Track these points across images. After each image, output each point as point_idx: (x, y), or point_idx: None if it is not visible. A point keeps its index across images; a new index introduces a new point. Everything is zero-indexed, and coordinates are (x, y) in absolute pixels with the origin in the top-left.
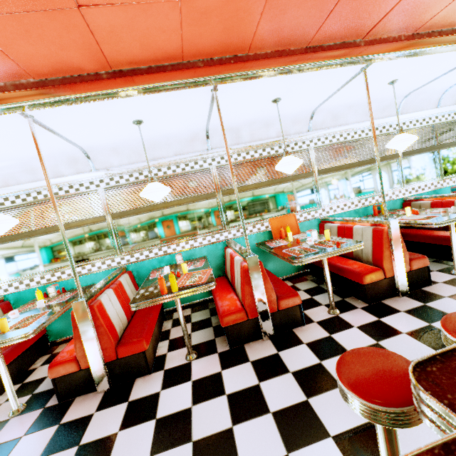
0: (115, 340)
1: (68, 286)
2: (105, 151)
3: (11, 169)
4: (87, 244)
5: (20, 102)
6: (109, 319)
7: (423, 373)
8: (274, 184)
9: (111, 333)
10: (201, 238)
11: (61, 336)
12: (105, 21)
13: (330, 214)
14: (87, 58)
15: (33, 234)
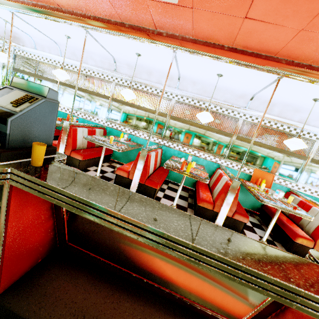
0: (147, 176)
1: (132, 139)
2: (189, 81)
3: (142, 69)
4: (151, 124)
5: (180, 46)
6: (150, 165)
7: (315, 253)
8: (273, 150)
9: (148, 171)
10: (207, 155)
11: (116, 159)
12: (251, 26)
13: (299, 191)
14: (225, 38)
15: (132, 106)
